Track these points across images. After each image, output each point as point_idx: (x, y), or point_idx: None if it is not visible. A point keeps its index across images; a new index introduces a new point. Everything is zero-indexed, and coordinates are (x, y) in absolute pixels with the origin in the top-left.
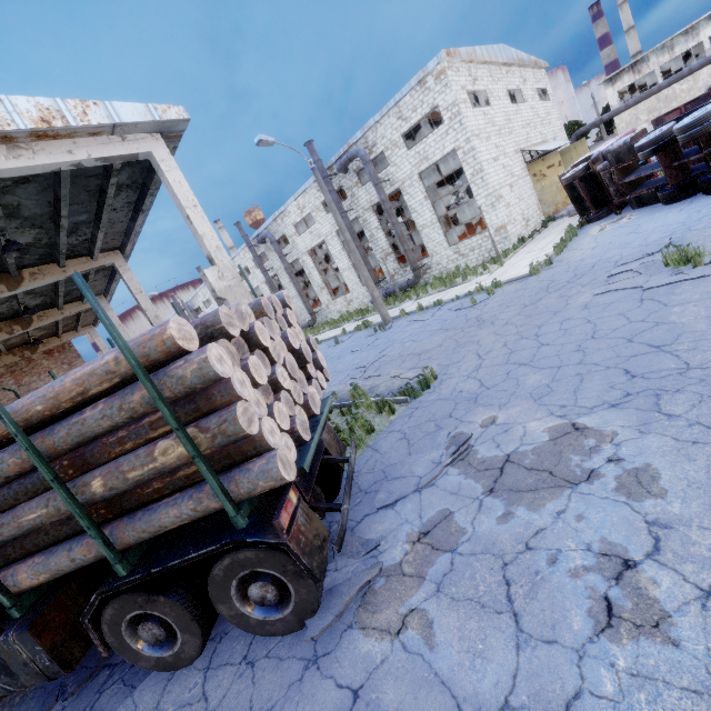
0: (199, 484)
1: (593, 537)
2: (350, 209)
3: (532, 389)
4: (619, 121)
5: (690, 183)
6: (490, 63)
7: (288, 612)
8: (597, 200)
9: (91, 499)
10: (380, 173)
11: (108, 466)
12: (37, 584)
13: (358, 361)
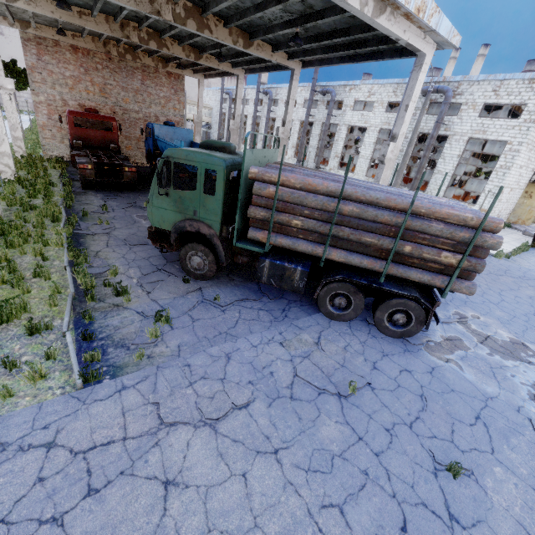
0: (433, 273)
1: (530, 379)
2: None
3: (499, 317)
4: None
5: None
6: None
7: (400, 330)
8: None
9: (398, 251)
10: (446, 116)
11: (415, 244)
12: (333, 260)
13: None
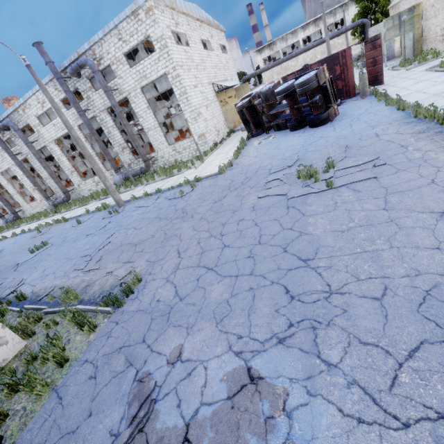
0: None
1: None
2: (87, 109)
3: (215, 306)
4: (264, 76)
5: (303, 120)
6: (188, 15)
7: None
8: (256, 123)
9: None
10: (110, 83)
11: None
12: None
13: (88, 247)
